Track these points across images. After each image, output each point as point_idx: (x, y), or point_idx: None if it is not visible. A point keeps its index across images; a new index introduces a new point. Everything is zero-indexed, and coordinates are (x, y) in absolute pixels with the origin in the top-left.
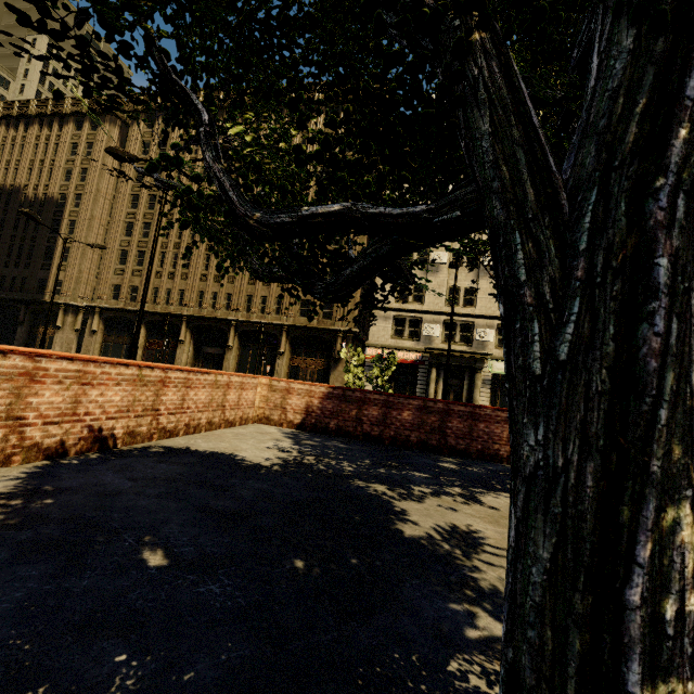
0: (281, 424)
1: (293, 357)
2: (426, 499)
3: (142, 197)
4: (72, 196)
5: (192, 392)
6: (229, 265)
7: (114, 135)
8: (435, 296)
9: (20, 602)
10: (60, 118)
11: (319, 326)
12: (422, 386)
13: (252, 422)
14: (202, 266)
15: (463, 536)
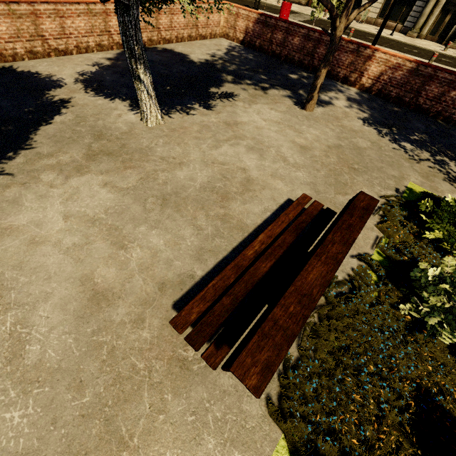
0: (233, 40)
1: None
2: (241, 85)
3: None
4: None
5: (175, 17)
6: None
7: None
8: None
9: (112, 80)
10: None
11: None
12: (422, 4)
13: (219, 37)
14: None
15: (229, 95)
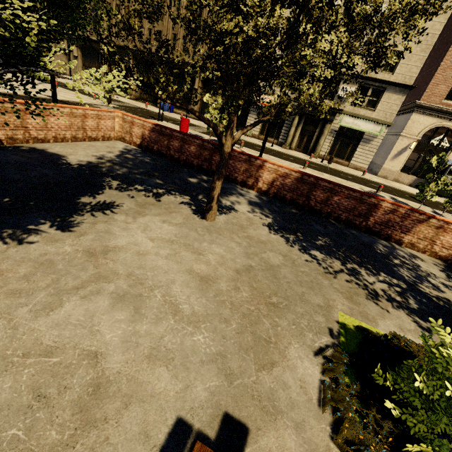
0: (130, 143)
1: (204, 94)
2: (129, 191)
3: None
4: None
5: (52, 118)
6: None
7: None
8: None
9: None
10: None
11: None
12: (287, 129)
13: (114, 140)
14: None
15: (107, 206)
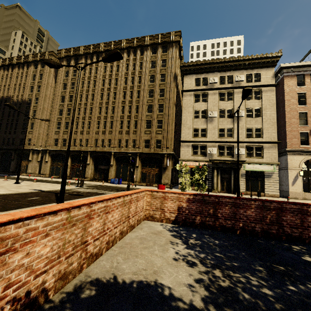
0: (161, 220)
1: (142, 168)
2: None
3: (66, 97)
4: (34, 99)
5: (109, 215)
6: (109, 125)
7: (52, 69)
8: (212, 133)
9: None
10: (27, 64)
11: (155, 152)
12: (209, 179)
13: (142, 220)
14: (96, 127)
15: None
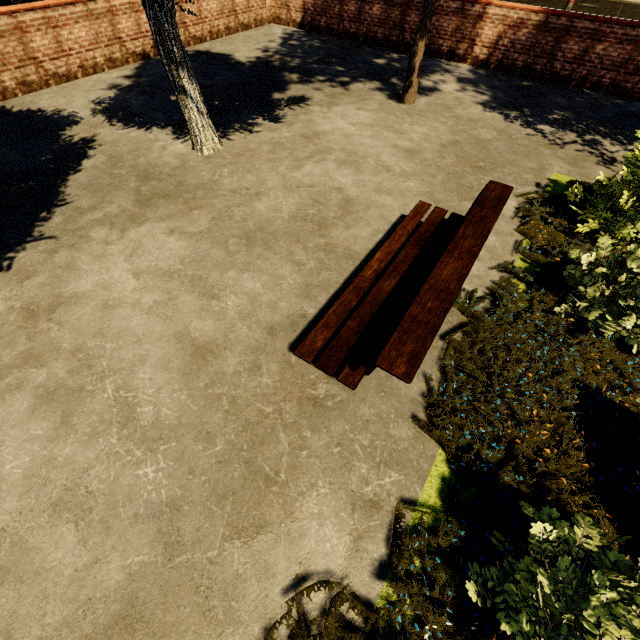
0: (288, 24)
1: None
2: (312, 84)
3: None
4: None
5: (204, 3)
6: None
7: None
8: None
9: (141, 104)
10: None
11: None
12: None
13: (267, 23)
14: None
15: (299, 100)
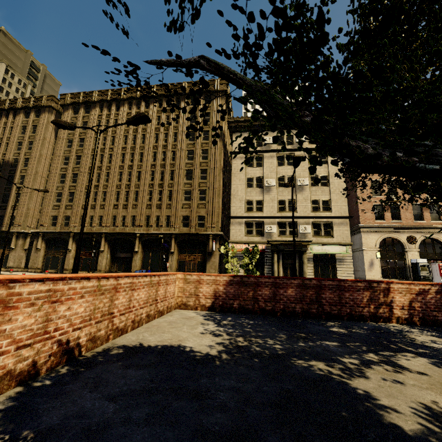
0: (196, 308)
1: (180, 254)
2: (366, 372)
3: (71, 157)
4: (22, 160)
5: (135, 293)
6: (132, 197)
7: (51, 119)
8: (270, 207)
9: None
10: (14, 111)
11: (196, 232)
12: (268, 266)
13: (173, 309)
14: (114, 199)
15: None
